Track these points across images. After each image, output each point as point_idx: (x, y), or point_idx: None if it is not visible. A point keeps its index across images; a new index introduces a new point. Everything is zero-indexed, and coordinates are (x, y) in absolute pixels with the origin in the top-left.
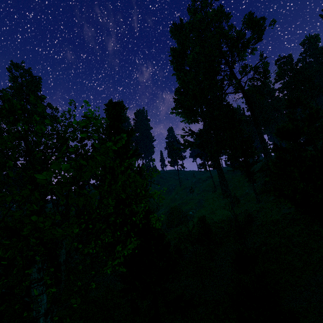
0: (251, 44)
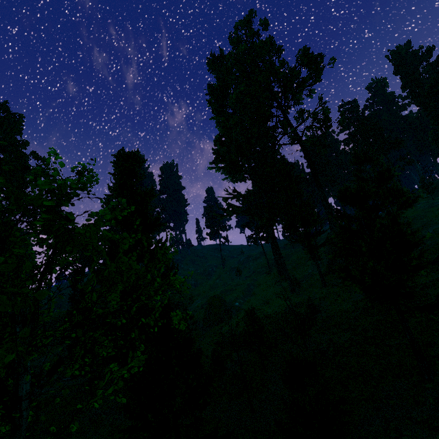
0: (308, 85)
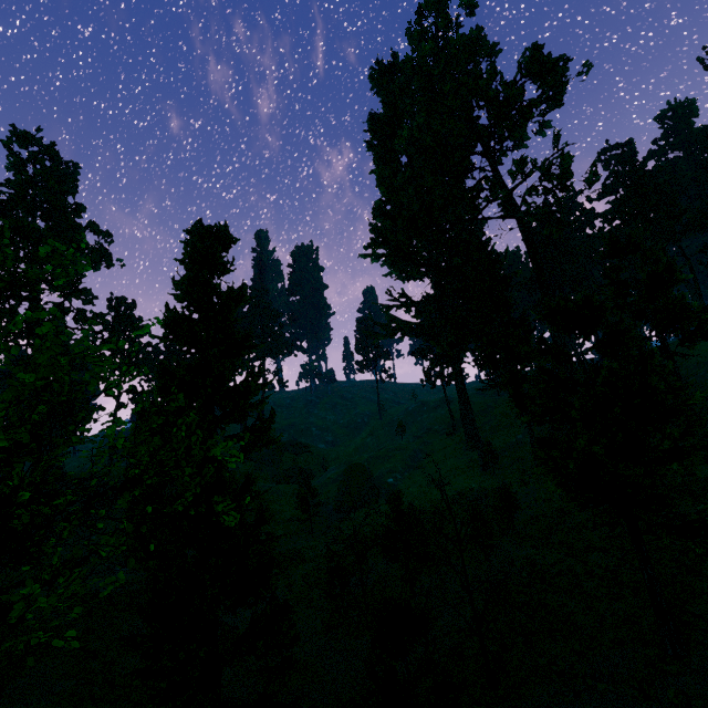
0: (539, 114)
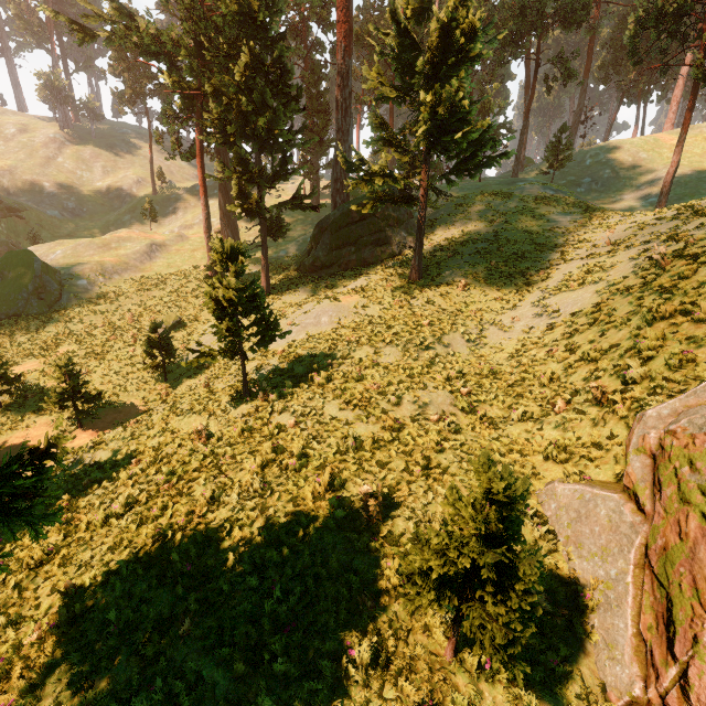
0: None
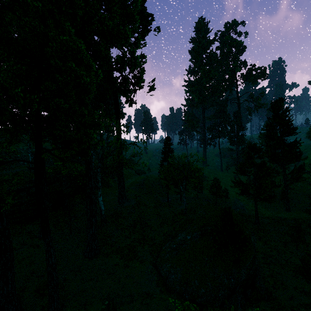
0: None
